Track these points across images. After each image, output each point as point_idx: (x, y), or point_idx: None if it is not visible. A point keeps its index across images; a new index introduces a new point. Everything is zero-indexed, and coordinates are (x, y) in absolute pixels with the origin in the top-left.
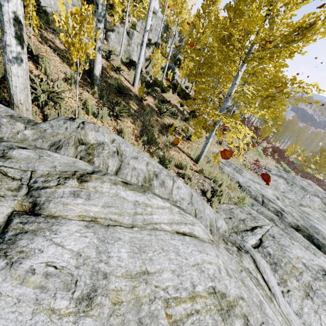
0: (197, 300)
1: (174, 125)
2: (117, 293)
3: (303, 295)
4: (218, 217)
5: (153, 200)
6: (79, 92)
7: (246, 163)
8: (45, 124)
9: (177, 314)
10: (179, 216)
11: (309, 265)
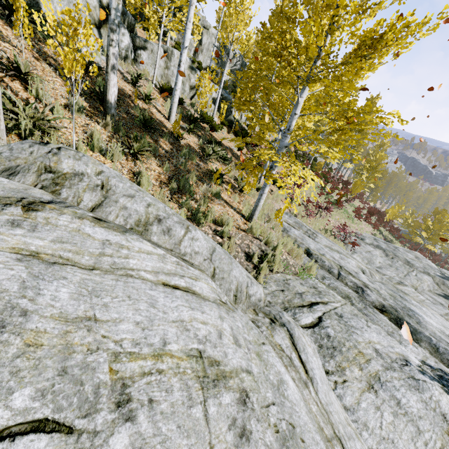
0: (165, 359)
1: (219, 170)
2: (37, 334)
3: (365, 387)
4: (254, 283)
5: (135, 242)
6: (84, 123)
7: (330, 228)
8: (3, 146)
9: (128, 370)
10: (173, 267)
11: (384, 352)
